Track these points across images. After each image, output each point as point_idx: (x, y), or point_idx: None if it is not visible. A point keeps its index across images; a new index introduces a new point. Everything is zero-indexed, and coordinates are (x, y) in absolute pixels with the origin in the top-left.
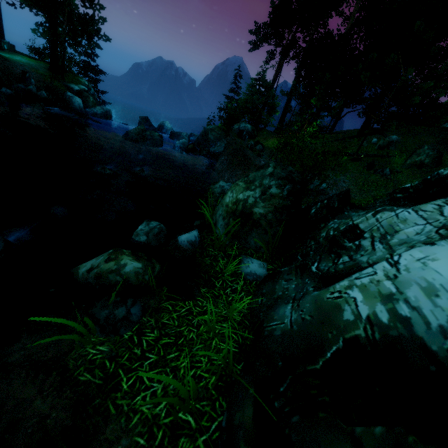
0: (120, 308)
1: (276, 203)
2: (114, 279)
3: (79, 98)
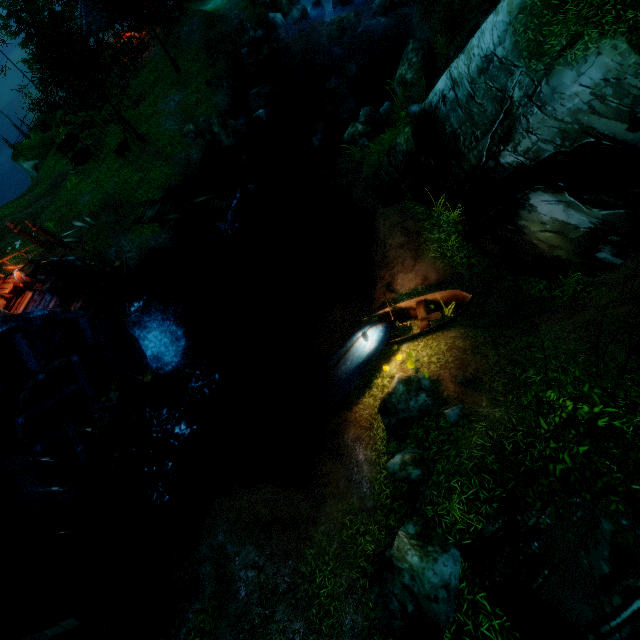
0: (360, 141)
1: (416, 68)
2: (356, 135)
3: (278, 13)
